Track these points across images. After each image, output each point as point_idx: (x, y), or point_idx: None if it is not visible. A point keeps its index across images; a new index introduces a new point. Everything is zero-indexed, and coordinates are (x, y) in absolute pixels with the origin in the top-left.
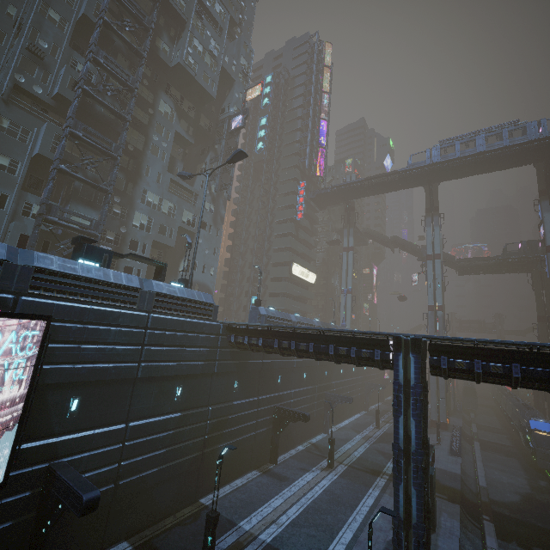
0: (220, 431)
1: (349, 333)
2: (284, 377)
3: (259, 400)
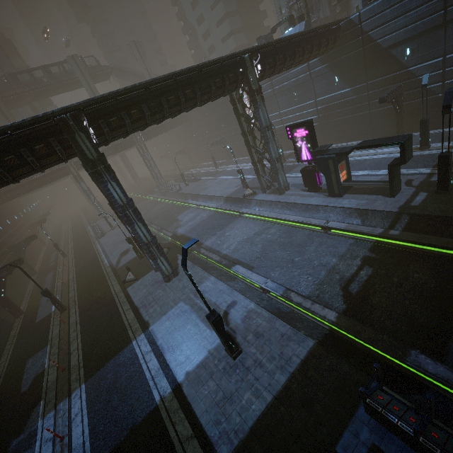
0: (329, 112)
1: (295, 34)
2: (421, 46)
3: (367, 85)
